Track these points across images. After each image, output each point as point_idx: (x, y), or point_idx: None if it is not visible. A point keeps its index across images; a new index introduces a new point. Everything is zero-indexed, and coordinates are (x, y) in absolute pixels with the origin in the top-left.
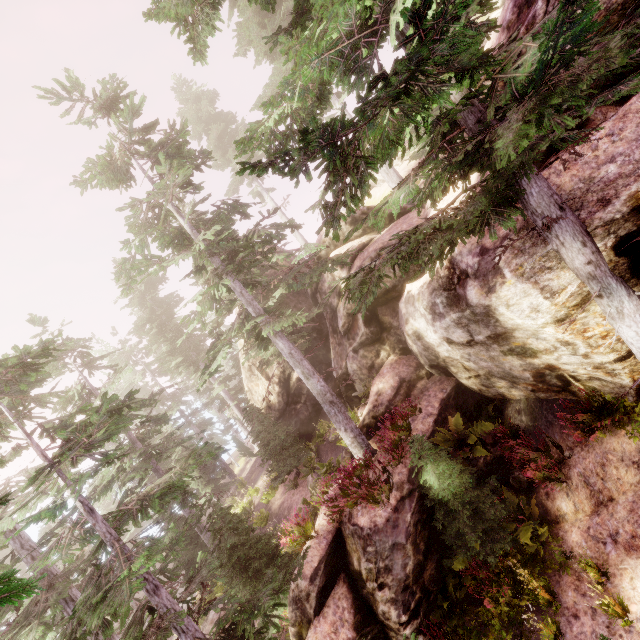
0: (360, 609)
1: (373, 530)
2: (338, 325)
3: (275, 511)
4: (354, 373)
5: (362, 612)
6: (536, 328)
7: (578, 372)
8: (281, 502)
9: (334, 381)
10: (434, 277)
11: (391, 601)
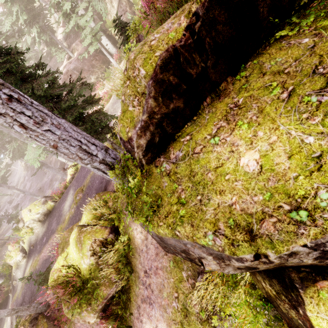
0: None
1: None
2: None
3: None
4: None
5: None
6: None
7: None
8: None
9: None
10: None
11: None
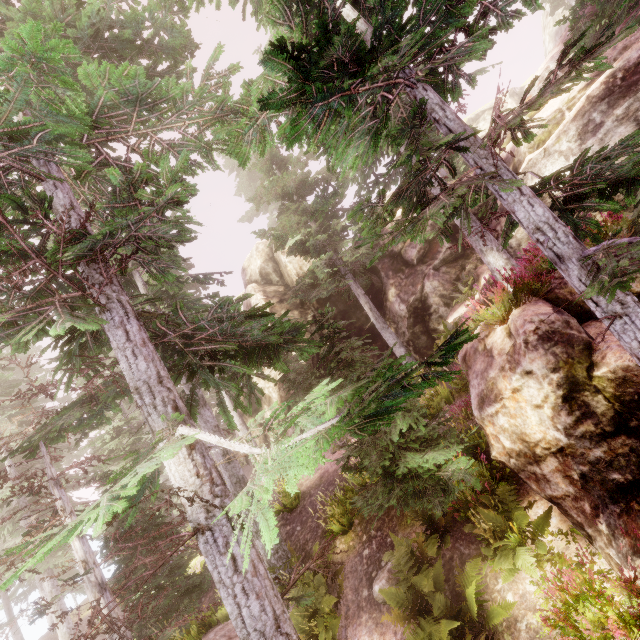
0: None
1: None
2: (409, 256)
3: (312, 485)
4: (435, 290)
5: None
6: None
7: None
8: (320, 474)
9: (381, 341)
10: (584, 105)
11: None
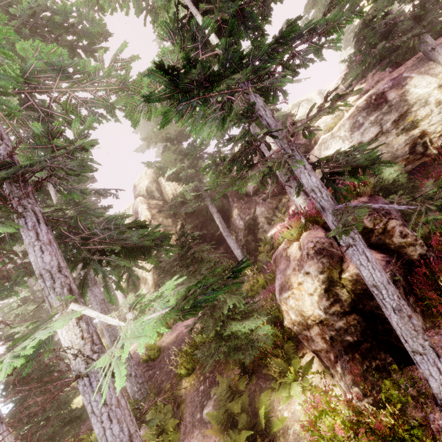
0: (375, 248)
1: (364, 203)
2: (248, 189)
3: (170, 342)
4: (262, 213)
5: (378, 249)
6: (430, 91)
7: (436, 131)
8: (177, 334)
9: (226, 243)
10: (354, 111)
11: (402, 225)
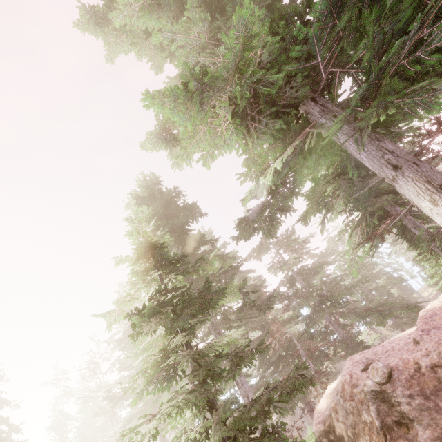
0: None
1: None
2: None
3: None
4: None
5: None
6: None
7: None
8: None
9: None
10: None
11: None
